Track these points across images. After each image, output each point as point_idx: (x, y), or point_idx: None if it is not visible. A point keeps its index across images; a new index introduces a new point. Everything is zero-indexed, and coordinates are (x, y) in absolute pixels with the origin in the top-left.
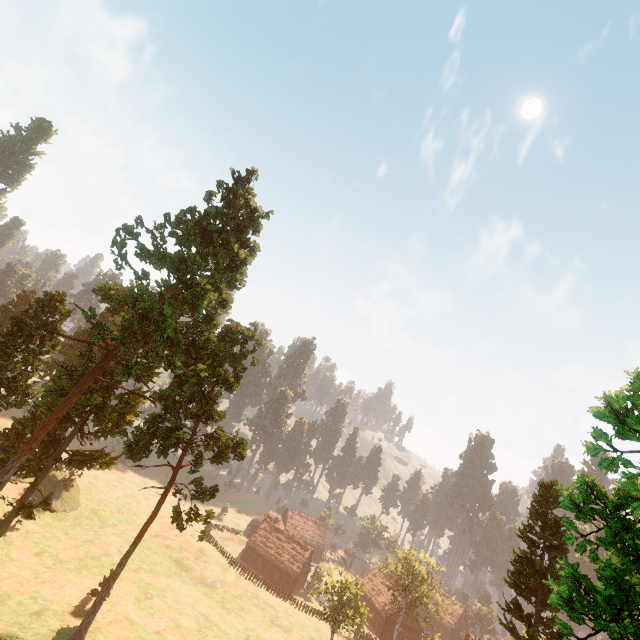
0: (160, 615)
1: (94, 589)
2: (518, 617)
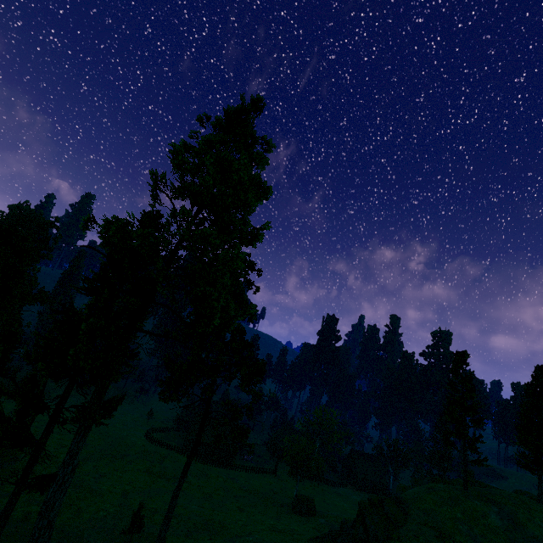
0: (175, 522)
1: (125, 527)
2: (456, 436)
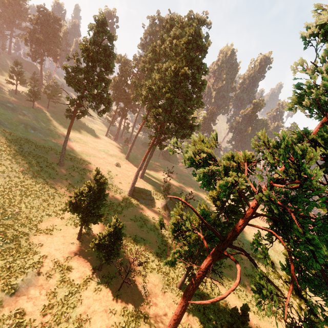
0: None
1: None
2: None
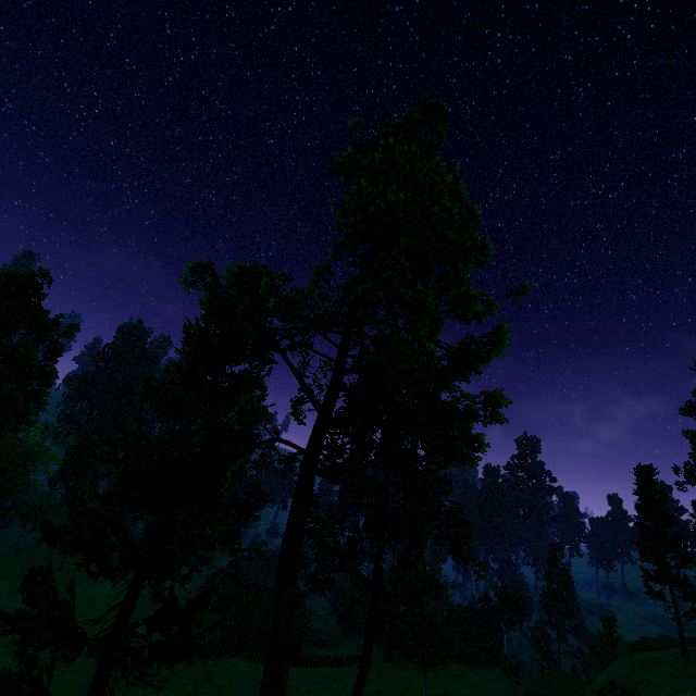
0: None
1: None
2: (663, 582)
